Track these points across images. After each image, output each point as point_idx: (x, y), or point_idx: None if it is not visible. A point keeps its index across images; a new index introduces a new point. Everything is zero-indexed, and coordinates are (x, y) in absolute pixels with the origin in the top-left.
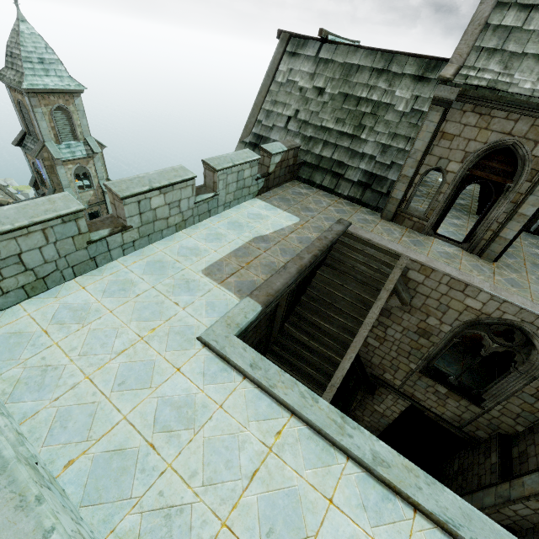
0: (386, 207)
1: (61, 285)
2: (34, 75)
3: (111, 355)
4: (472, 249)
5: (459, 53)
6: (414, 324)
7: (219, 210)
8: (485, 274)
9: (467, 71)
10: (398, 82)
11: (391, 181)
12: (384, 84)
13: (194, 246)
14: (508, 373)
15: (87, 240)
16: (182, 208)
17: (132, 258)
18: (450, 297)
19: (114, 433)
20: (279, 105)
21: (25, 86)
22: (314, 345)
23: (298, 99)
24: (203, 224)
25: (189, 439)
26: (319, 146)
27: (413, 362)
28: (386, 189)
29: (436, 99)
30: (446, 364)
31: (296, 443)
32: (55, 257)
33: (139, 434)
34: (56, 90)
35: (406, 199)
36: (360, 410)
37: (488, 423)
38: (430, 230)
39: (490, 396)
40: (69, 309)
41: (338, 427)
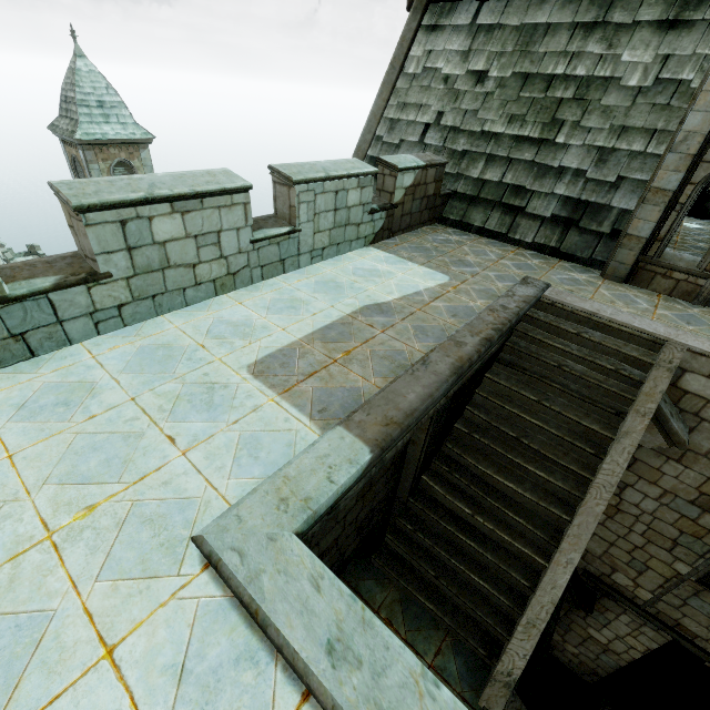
0: (614, 256)
1: None
2: (90, 122)
3: None
4: None
5: None
6: (691, 485)
7: (302, 261)
8: None
9: None
10: (627, 37)
11: (618, 211)
12: (598, 46)
13: (243, 319)
14: None
15: None
16: (225, 248)
17: (113, 340)
18: None
19: None
20: (410, 109)
21: (79, 136)
22: (484, 525)
23: (442, 95)
24: (269, 283)
25: None
26: (479, 164)
27: (682, 560)
28: (610, 227)
29: None
30: None
31: None
32: None
33: None
34: (117, 140)
35: (659, 236)
36: (559, 631)
37: None
38: None
39: None
40: None
41: None
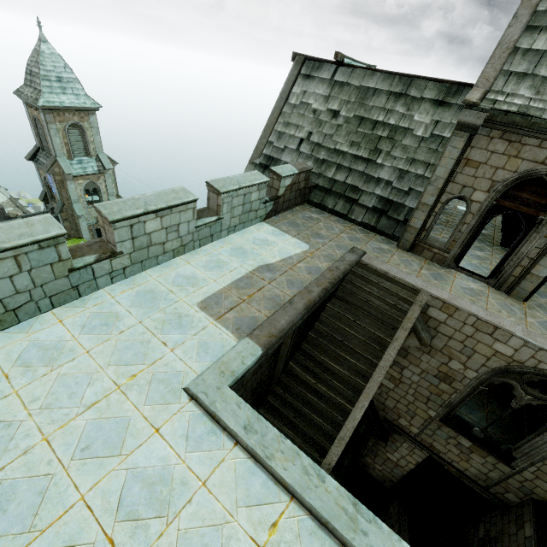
0: (403, 236)
1: (35, 318)
2: (51, 92)
3: (79, 409)
4: (500, 286)
5: (485, 77)
6: (434, 367)
7: (222, 234)
8: (516, 316)
9: (495, 95)
10: (417, 106)
11: (408, 208)
12: (402, 108)
13: (191, 274)
14: (543, 430)
15: (68, 267)
16: (181, 232)
17: (121, 287)
18: (476, 340)
19: (65, 520)
20: (291, 127)
21: (41, 103)
22: (322, 389)
23: (311, 121)
24: (204, 249)
25: (159, 531)
26: (332, 169)
27: (432, 409)
28: (404, 217)
29: (461, 124)
30: (469, 410)
31: (295, 541)
32: (29, 286)
33: (97, 522)
34: (71, 107)
35: (425, 228)
36: (371, 457)
37: (520, 485)
38: (452, 262)
39: (522, 454)
40: (39, 347)
41: (350, 519)
